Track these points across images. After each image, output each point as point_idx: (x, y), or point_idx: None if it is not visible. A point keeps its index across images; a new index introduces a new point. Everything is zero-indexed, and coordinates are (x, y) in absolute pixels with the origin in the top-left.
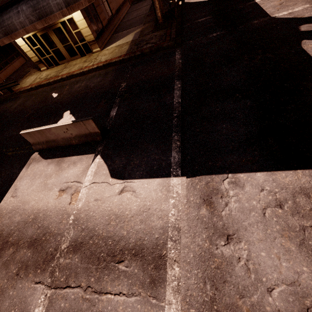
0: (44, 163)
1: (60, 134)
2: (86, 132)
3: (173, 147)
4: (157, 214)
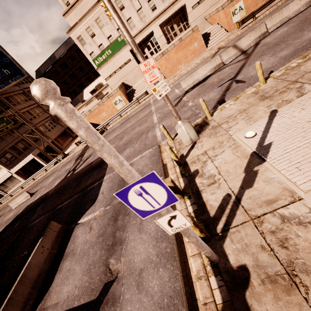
0: (56, 280)
1: (40, 261)
2: (55, 235)
3: (92, 186)
4: (114, 176)
